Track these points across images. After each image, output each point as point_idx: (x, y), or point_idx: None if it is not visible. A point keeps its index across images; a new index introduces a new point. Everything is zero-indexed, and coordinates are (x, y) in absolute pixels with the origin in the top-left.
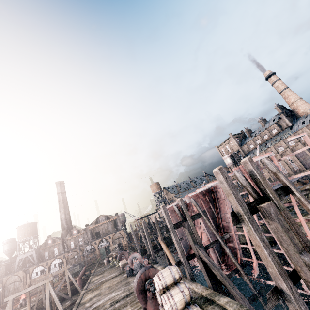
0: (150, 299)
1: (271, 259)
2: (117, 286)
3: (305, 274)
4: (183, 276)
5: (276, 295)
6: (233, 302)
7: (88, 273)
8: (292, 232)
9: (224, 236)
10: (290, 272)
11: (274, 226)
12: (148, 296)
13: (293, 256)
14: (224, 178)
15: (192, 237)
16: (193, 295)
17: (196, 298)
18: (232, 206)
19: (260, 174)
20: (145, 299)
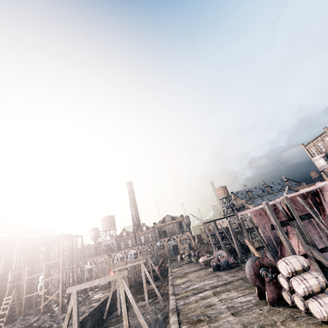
0: (268, 284)
1: None
2: (207, 276)
3: None
4: None
5: None
6: None
7: (164, 265)
8: None
9: None
10: None
11: None
12: (266, 281)
13: None
14: None
15: (302, 237)
16: None
17: None
18: None
19: None
20: (262, 283)
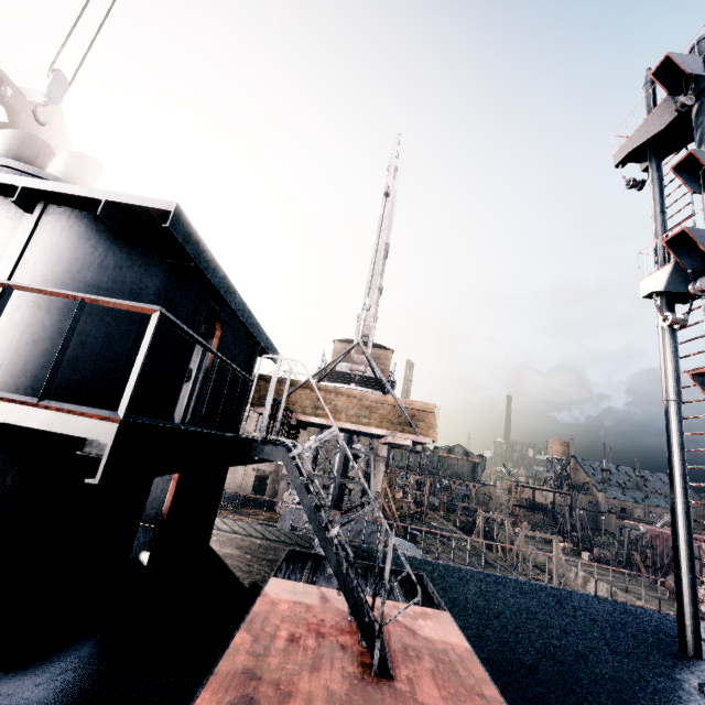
0: None
1: None
2: (589, 565)
3: None
4: None
5: None
6: None
7: None
8: None
9: None
10: None
11: None
12: None
13: None
14: None
15: None
16: None
17: None
18: None
19: None
20: None
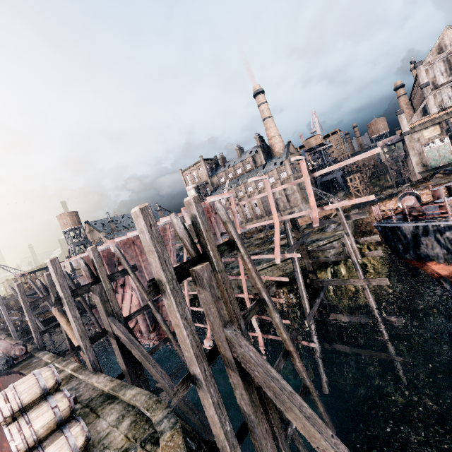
0: None
1: (190, 341)
2: None
3: (224, 349)
4: (83, 366)
5: (187, 383)
6: (142, 394)
7: None
8: (222, 301)
9: (159, 299)
10: (211, 348)
11: (205, 296)
12: None
13: (217, 331)
14: (147, 225)
15: (105, 307)
16: (88, 394)
17: (93, 398)
18: (153, 270)
19: (205, 222)
20: None
